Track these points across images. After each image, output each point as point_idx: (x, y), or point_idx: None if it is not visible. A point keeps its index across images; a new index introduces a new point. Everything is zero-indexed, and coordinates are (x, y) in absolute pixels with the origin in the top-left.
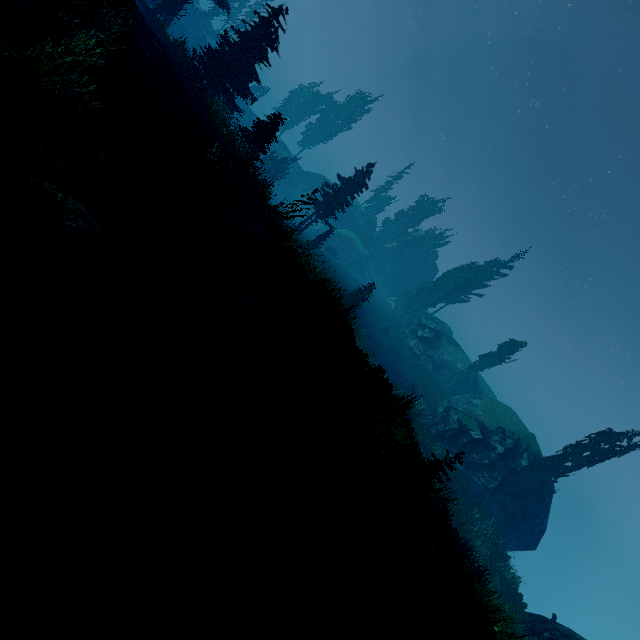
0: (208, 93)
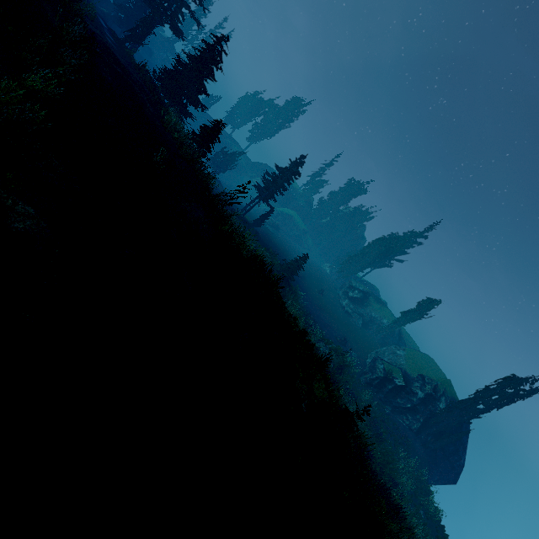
0: (164, 104)
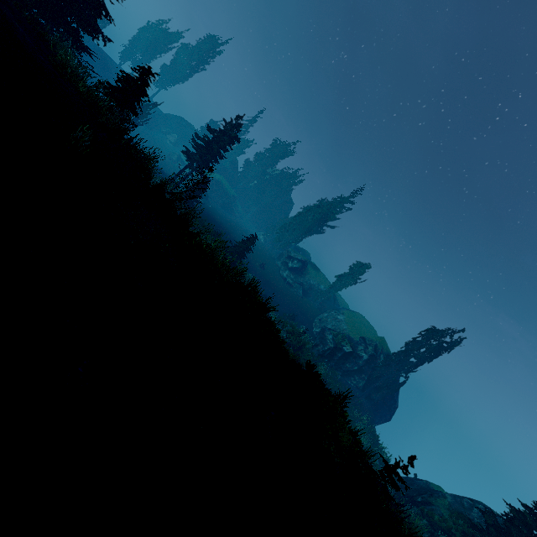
0: (44, 28)
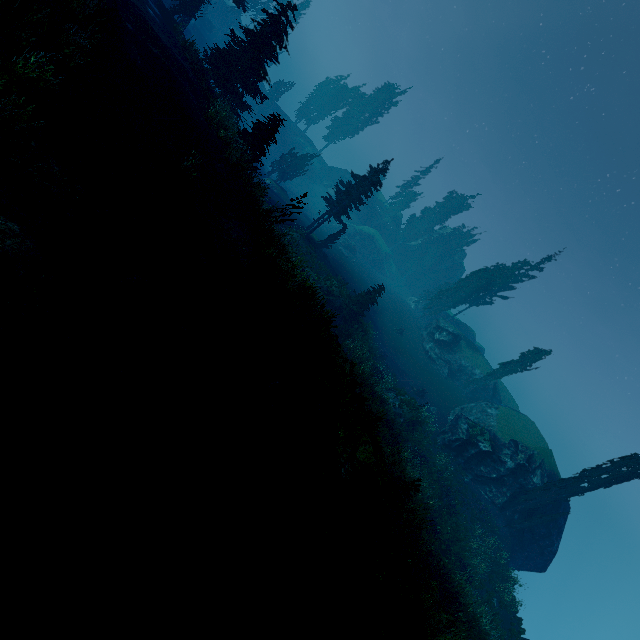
0: (214, 94)
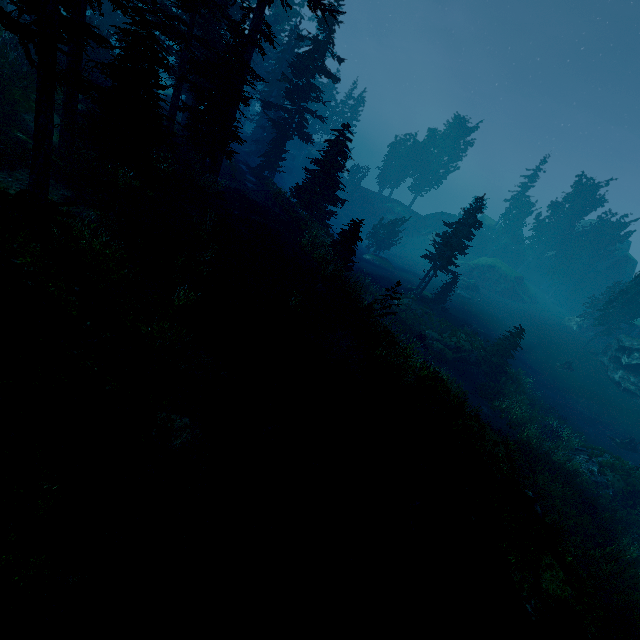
0: (303, 221)
